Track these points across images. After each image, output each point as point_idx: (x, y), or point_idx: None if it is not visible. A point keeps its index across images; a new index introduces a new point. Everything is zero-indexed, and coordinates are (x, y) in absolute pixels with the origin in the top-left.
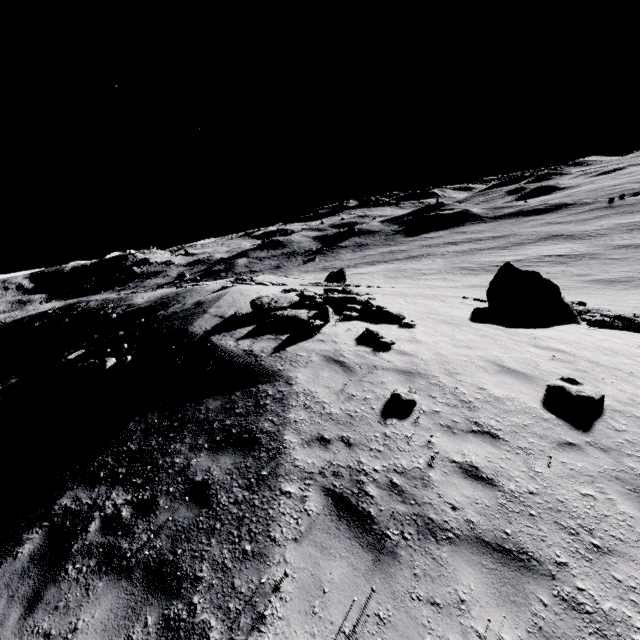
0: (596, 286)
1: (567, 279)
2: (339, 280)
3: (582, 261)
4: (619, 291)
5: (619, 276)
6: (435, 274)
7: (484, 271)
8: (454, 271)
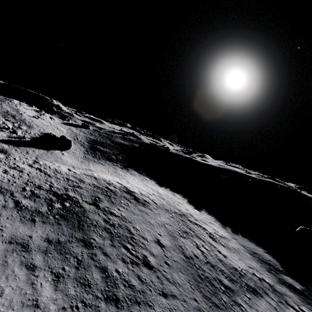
0: None
1: None
2: None
3: None
4: None
5: None
6: None
7: None
8: None
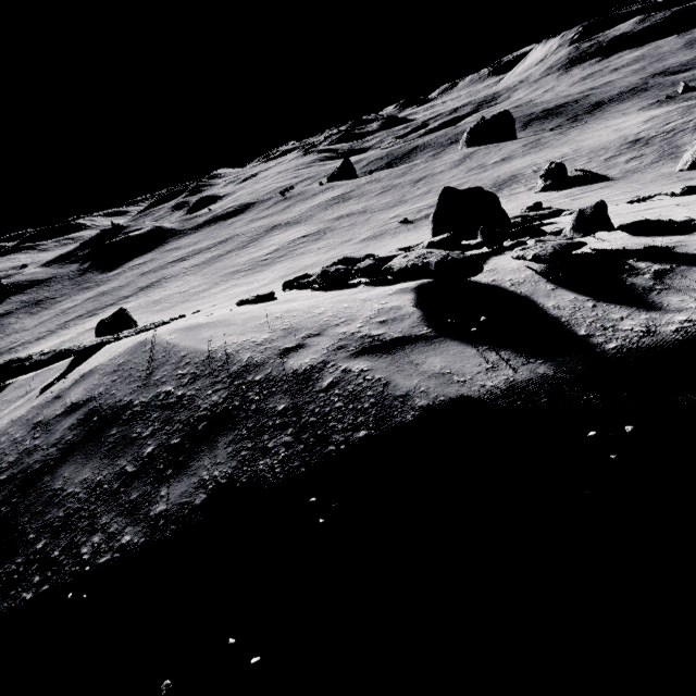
0: (373, 242)
1: (344, 246)
2: (128, 326)
3: (329, 234)
4: (395, 238)
5: (372, 233)
6: (214, 287)
7: (262, 266)
8: (230, 277)
